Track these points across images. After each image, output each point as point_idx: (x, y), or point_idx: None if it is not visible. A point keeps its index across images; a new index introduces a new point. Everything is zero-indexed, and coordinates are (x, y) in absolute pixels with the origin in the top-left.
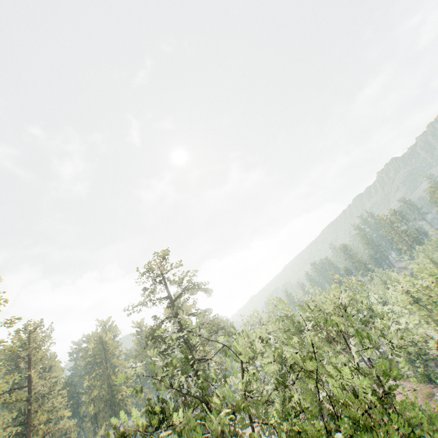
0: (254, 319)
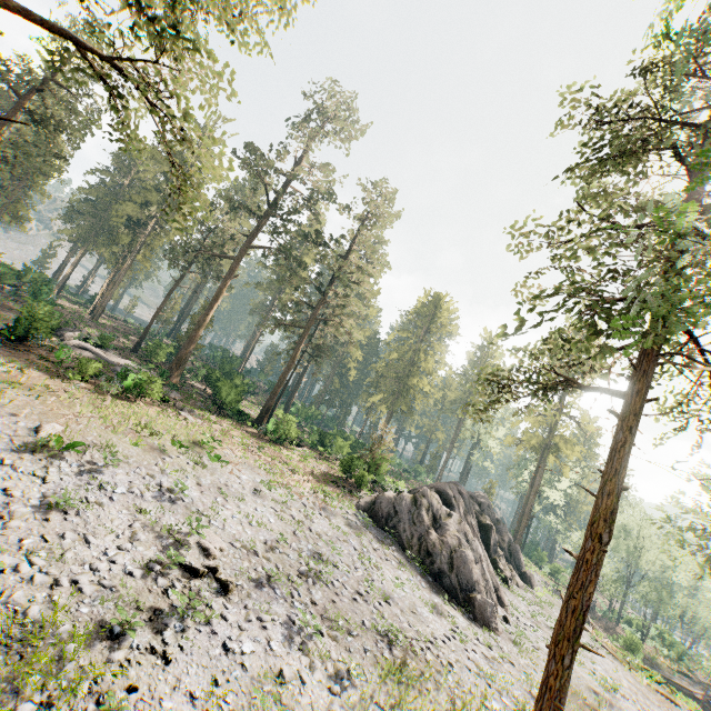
0: None
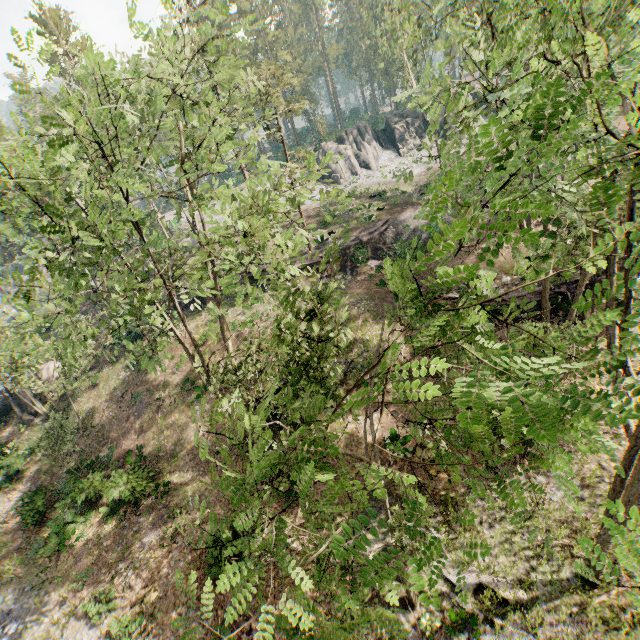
0: None
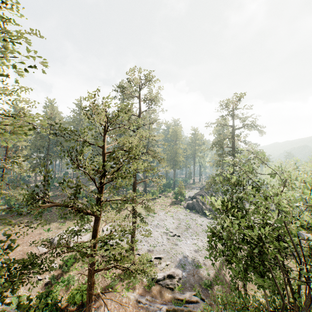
0: (290, 164)
